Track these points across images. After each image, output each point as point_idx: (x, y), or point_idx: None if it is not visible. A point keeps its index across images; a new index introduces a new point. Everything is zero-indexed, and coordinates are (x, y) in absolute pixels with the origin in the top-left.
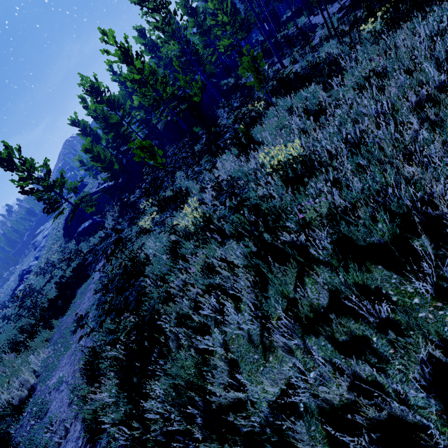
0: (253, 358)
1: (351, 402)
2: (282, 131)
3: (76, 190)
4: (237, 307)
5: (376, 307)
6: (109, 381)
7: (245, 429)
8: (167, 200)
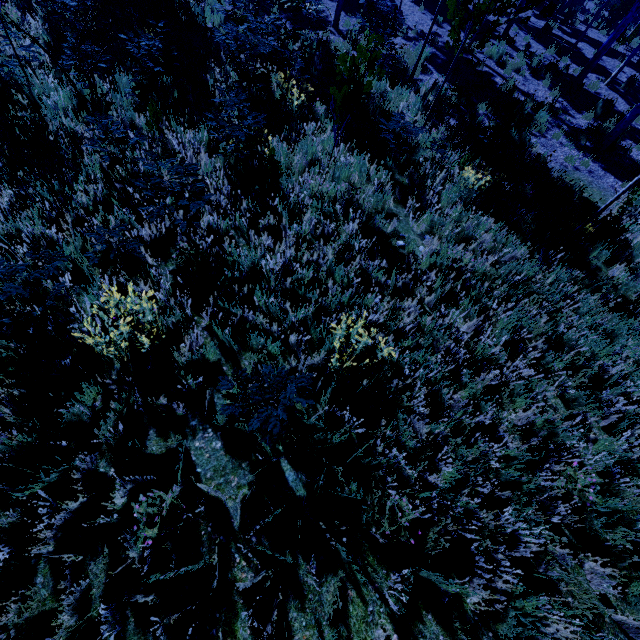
0: None
1: None
2: (332, 224)
3: None
4: (228, 631)
5: None
6: None
7: None
8: None
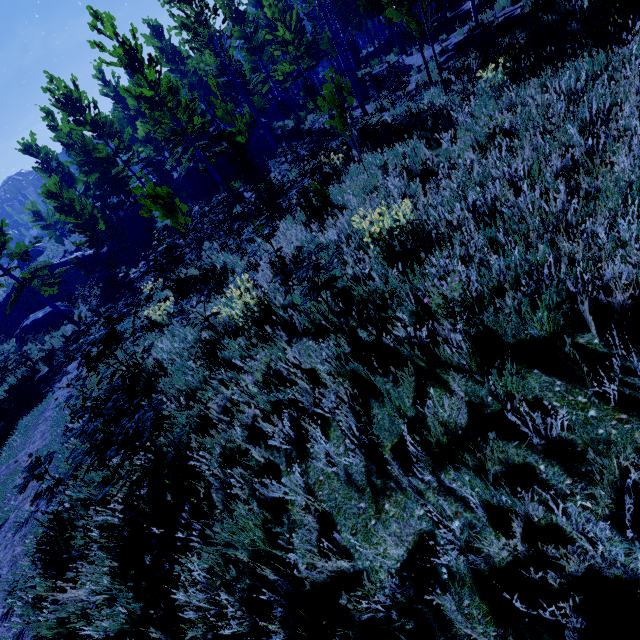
0: (358, 507)
1: (527, 556)
2: (373, 193)
3: (26, 257)
4: (324, 434)
5: (548, 422)
6: (93, 566)
7: (365, 616)
8: (191, 281)
